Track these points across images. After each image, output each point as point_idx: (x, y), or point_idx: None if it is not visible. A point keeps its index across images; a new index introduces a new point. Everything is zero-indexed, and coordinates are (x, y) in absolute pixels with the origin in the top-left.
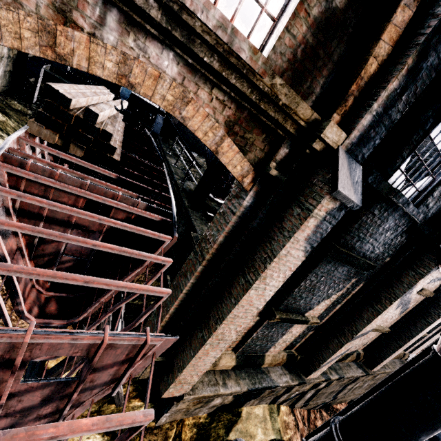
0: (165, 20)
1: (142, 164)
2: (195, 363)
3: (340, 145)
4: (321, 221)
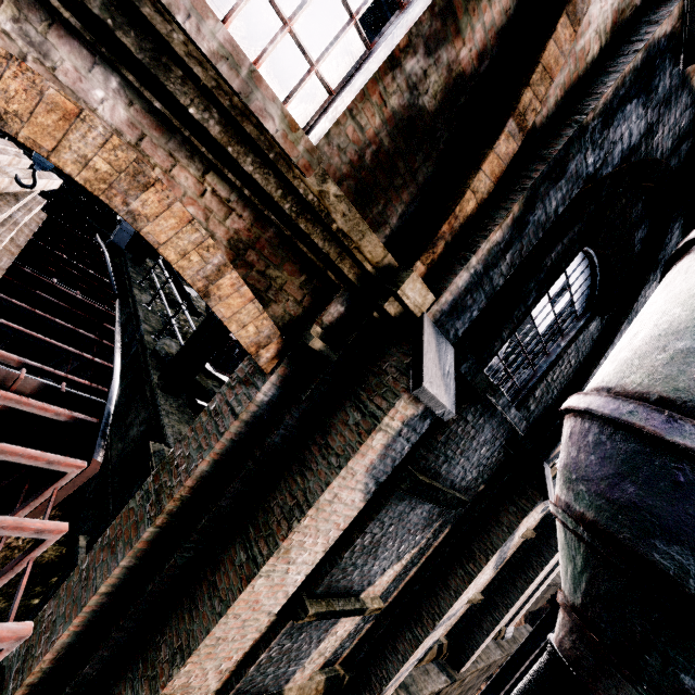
0: (99, 1)
1: (64, 295)
2: None
3: (425, 312)
4: (394, 437)
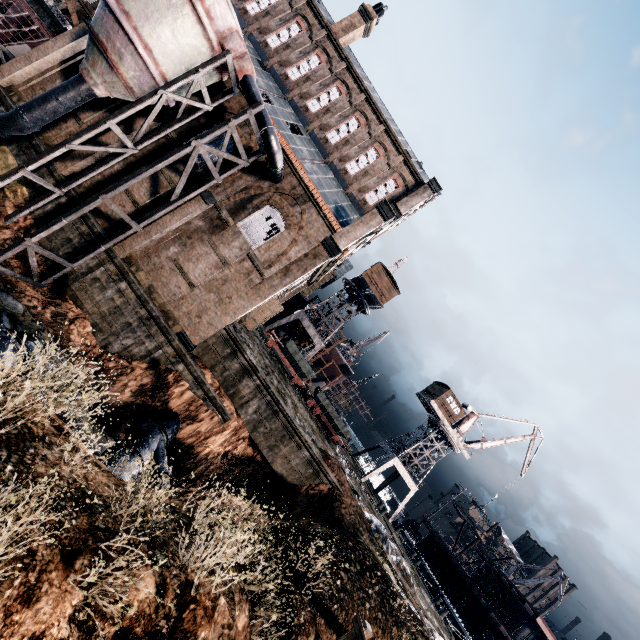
0: None
1: None
2: (14, 63)
3: None
4: (81, 31)
